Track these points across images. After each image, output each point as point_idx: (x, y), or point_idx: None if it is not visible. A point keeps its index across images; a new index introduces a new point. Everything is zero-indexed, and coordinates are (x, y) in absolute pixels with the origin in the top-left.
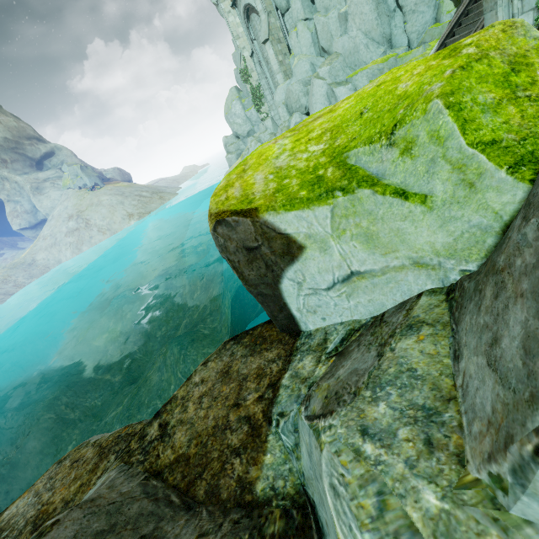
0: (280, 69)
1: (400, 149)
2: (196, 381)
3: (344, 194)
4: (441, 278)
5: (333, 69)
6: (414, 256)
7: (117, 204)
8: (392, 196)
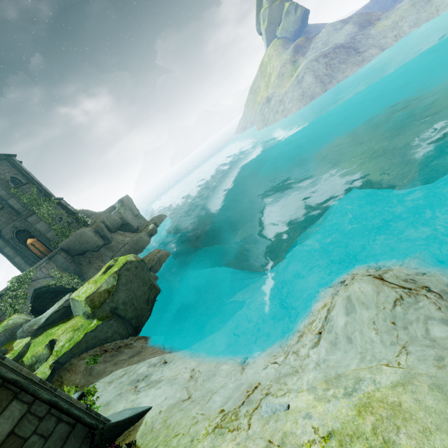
0: None
1: None
2: None
3: None
4: None
5: None
6: None
7: None
8: None
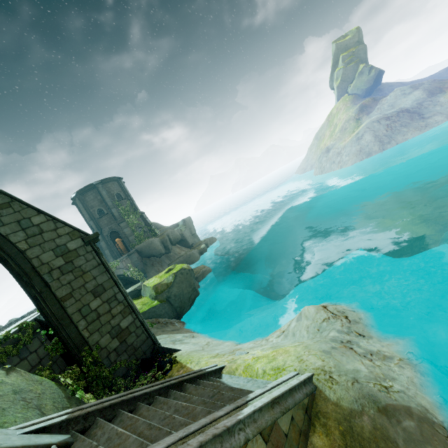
0: None
1: None
2: None
3: None
4: None
5: None
6: None
7: None
8: None
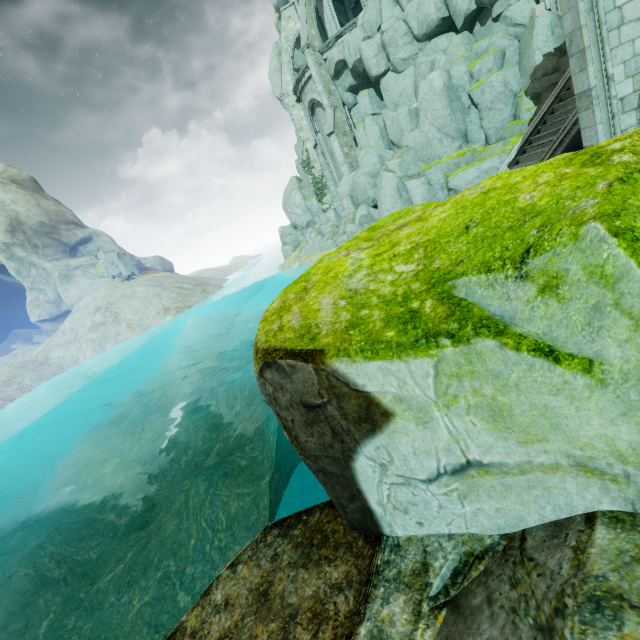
0: (345, 161)
1: (538, 285)
2: (217, 602)
3: (453, 344)
4: (630, 498)
5: (404, 162)
6: (578, 454)
7: (153, 296)
8: (533, 354)
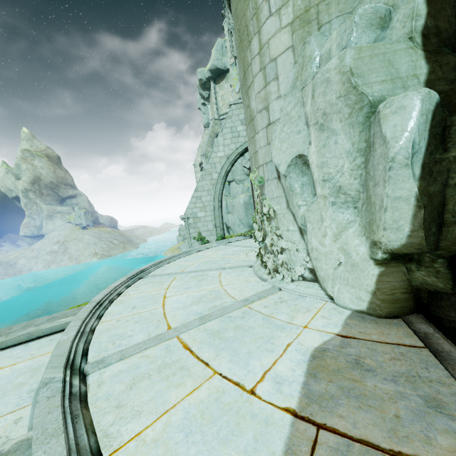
0: None
1: None
2: None
3: None
4: None
5: None
6: None
7: (92, 243)
8: None
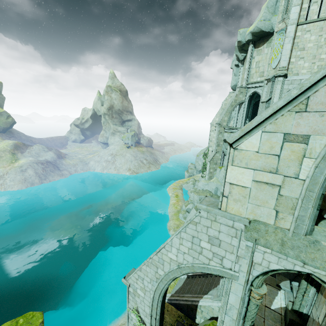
0: (208, 174)
1: None
2: None
3: None
4: None
5: None
6: None
7: (129, 161)
8: None
